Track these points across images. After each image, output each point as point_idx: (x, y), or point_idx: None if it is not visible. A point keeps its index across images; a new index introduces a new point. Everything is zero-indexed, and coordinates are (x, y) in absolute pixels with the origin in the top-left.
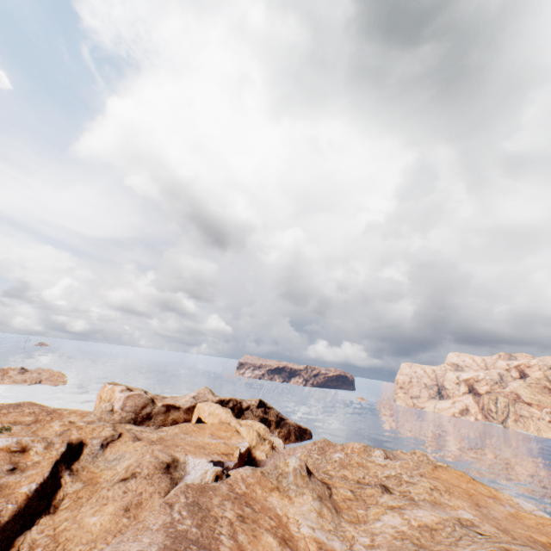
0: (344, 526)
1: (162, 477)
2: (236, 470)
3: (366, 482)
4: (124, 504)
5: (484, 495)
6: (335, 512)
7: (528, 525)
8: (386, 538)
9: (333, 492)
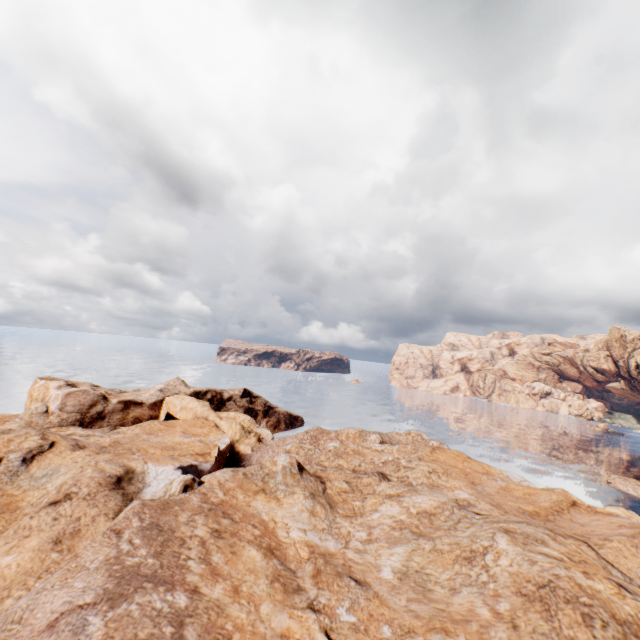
0: (340, 522)
1: (110, 495)
2: (212, 475)
3: (362, 470)
4: (53, 536)
5: (479, 472)
6: (329, 508)
7: (517, 497)
8: (385, 530)
9: (328, 486)
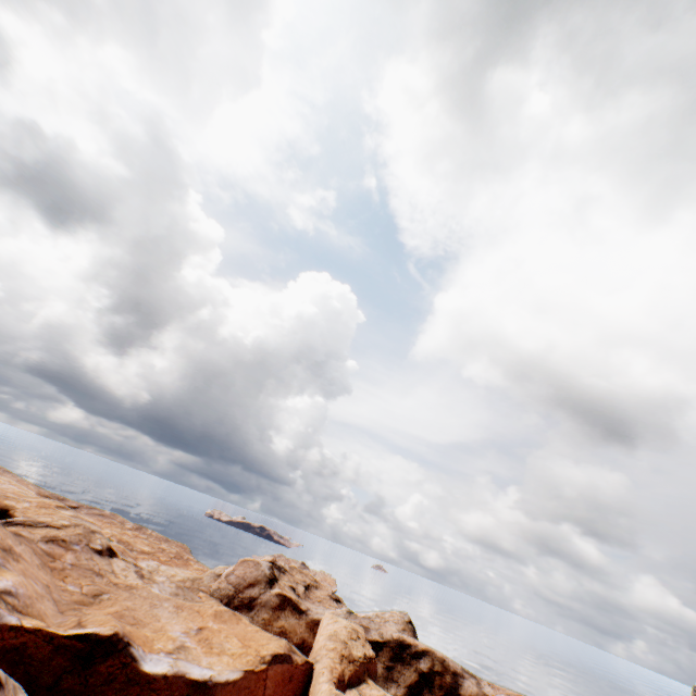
0: None
1: None
2: None
3: None
4: None
5: None
6: None
7: None
8: None
9: None
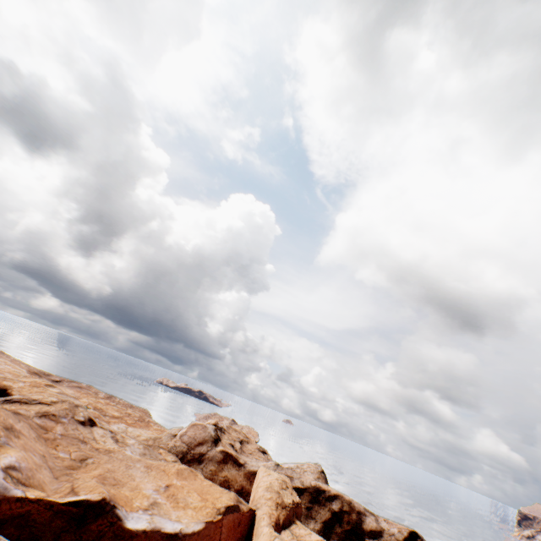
0: None
1: None
2: None
3: None
4: None
5: None
6: None
7: None
8: None
9: None
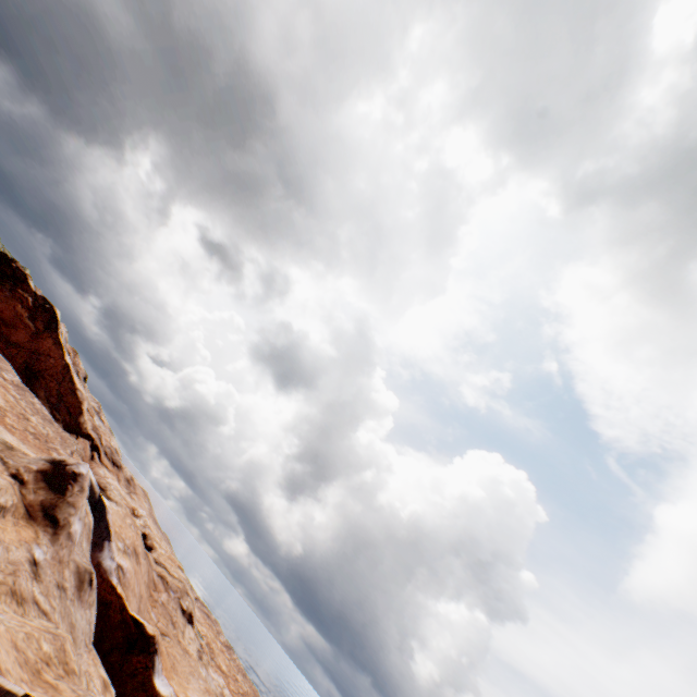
0: None
1: None
2: None
3: None
4: None
5: None
6: None
7: None
8: None
9: (7, 474)
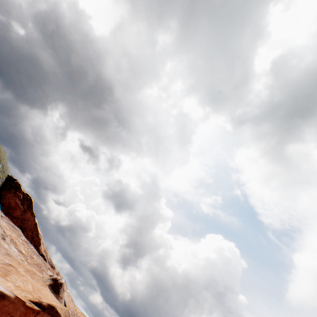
0: None
1: None
2: None
3: None
4: None
5: (14, 267)
6: None
7: None
8: None
9: None
